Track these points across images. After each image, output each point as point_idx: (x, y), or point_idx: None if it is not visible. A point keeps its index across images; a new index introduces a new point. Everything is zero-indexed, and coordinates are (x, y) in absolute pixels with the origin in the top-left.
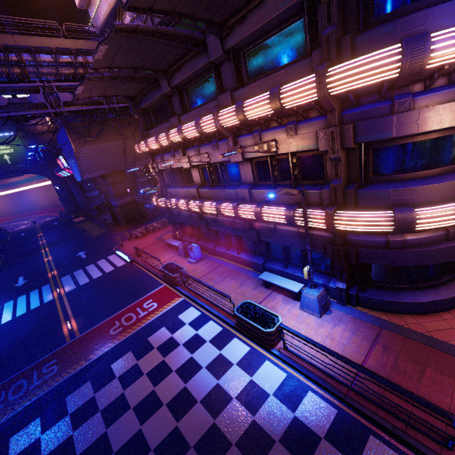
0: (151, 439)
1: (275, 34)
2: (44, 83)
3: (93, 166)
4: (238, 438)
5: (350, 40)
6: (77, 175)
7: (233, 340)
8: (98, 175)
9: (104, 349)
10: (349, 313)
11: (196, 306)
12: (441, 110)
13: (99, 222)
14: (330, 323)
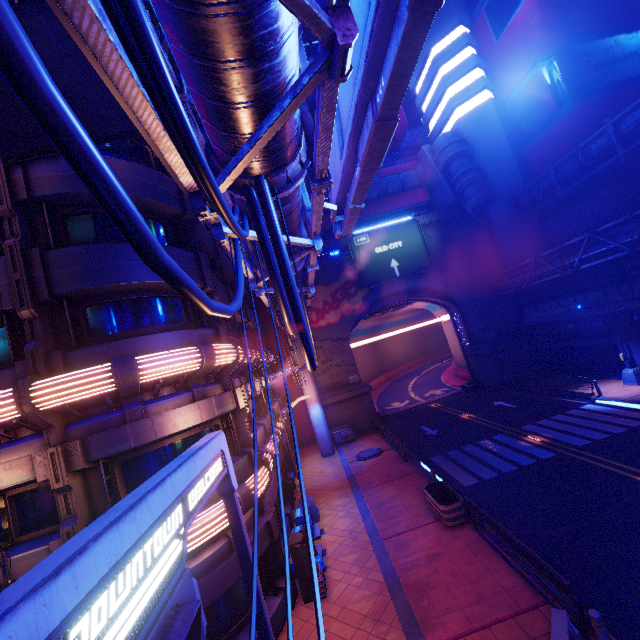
0: None
1: None
2: None
3: None
4: None
5: (62, 355)
6: None
7: None
8: None
9: None
10: None
11: None
12: (172, 415)
13: None
14: None
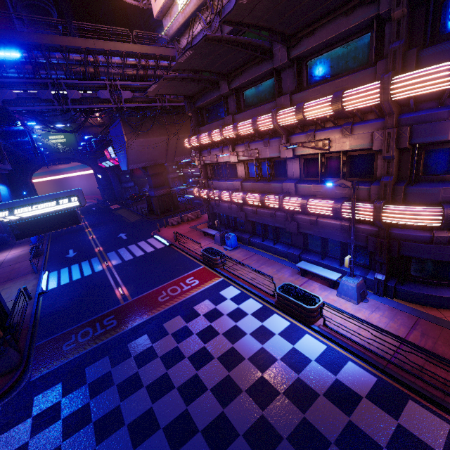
0: (206, 381)
1: (340, 46)
2: (111, 81)
3: (139, 157)
4: (285, 389)
5: (416, 53)
6: (124, 165)
7: (273, 315)
8: (141, 167)
9: (156, 312)
10: (386, 303)
11: (235, 285)
12: None
13: (134, 210)
14: (367, 310)
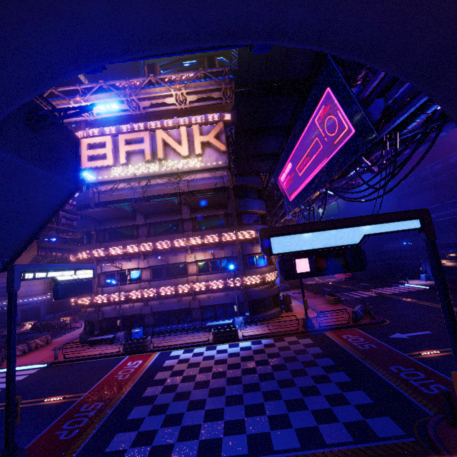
0: (222, 370)
1: (212, 218)
2: None
3: None
4: (253, 354)
5: (241, 226)
6: None
7: (217, 346)
8: None
9: (133, 381)
10: (254, 325)
11: (176, 350)
12: None
13: None
14: (250, 328)
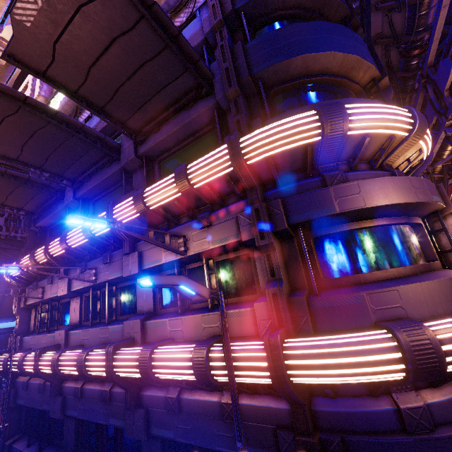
0: None
1: (190, 143)
2: None
3: None
4: None
5: (261, 122)
6: None
7: None
8: None
9: None
10: None
11: None
12: (381, 183)
13: None
14: None
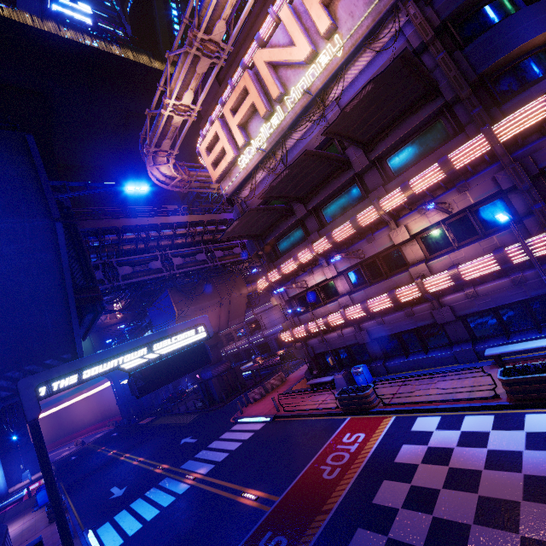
0: None
1: (414, 138)
2: (162, 252)
3: None
4: None
5: (498, 109)
6: None
7: (526, 416)
8: None
9: (339, 493)
10: None
11: (423, 414)
12: None
13: (181, 411)
14: None
